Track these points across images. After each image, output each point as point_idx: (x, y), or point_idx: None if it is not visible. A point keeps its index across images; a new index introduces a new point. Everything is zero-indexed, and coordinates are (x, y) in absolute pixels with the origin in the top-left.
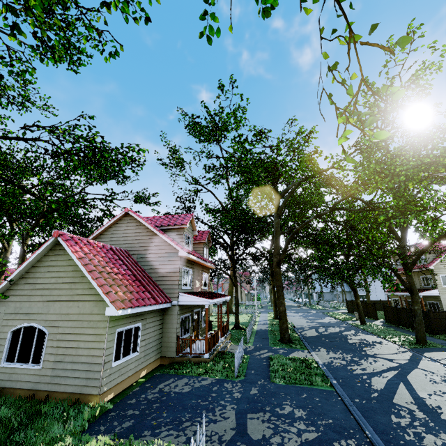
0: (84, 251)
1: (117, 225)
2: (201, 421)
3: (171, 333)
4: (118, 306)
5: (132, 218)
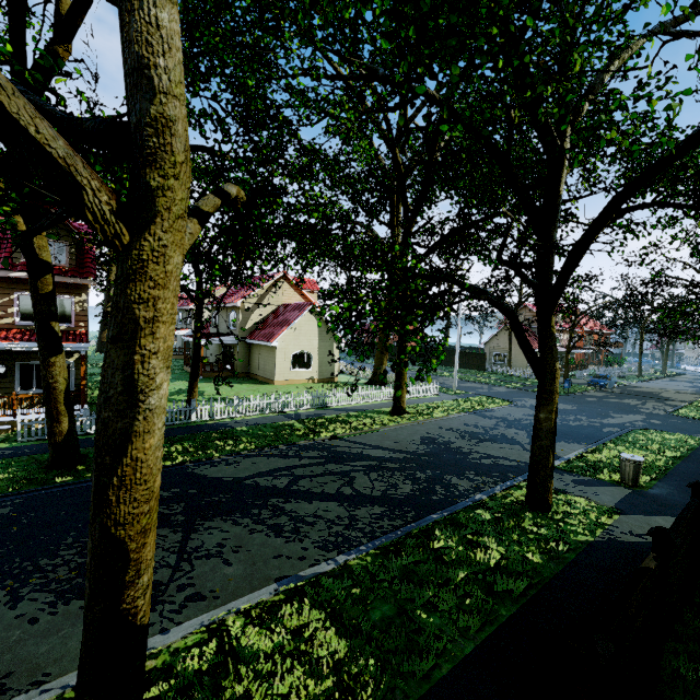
0: None
1: None
2: None
3: None
4: None
5: None
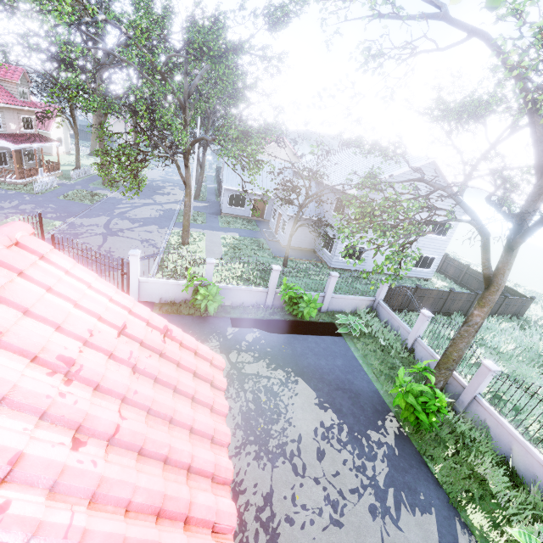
0: None
1: None
2: None
3: None
4: None
5: None
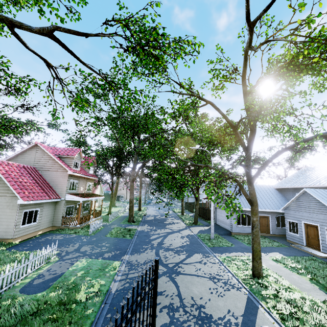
0: (5, 170)
1: (29, 151)
2: (61, 247)
3: (59, 214)
4: (24, 199)
5: (39, 148)
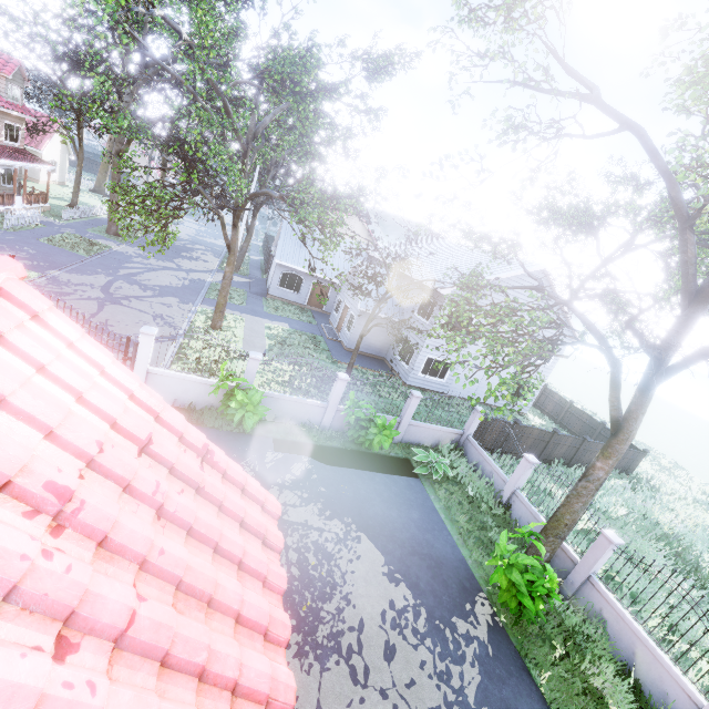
0: None
1: None
2: None
3: None
4: None
5: None
